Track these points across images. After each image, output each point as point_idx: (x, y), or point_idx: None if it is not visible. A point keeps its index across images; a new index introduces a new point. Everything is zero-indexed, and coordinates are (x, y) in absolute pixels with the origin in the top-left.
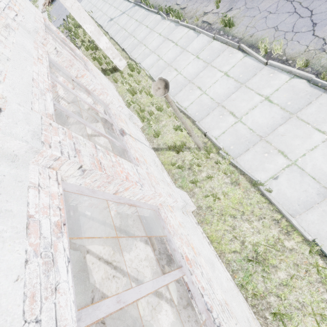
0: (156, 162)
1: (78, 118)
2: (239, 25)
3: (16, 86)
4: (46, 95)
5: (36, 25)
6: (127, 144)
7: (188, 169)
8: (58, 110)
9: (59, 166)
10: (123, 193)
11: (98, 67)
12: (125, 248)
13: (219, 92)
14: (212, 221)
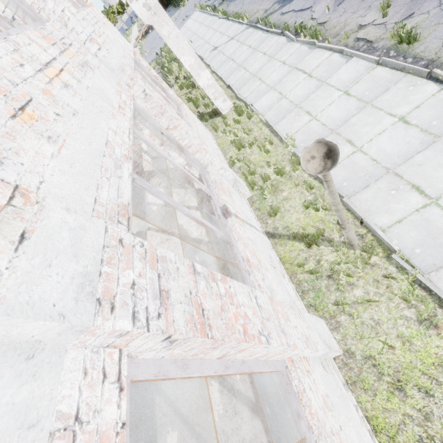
0: (272, 260)
1: (166, 198)
2: (428, 39)
3: (77, 159)
4: (122, 167)
5: (123, 60)
6: (233, 232)
7: (327, 277)
8: (139, 167)
9: (125, 342)
10: (235, 355)
11: (194, 111)
12: (217, 407)
13: (390, 150)
14: (376, 387)
